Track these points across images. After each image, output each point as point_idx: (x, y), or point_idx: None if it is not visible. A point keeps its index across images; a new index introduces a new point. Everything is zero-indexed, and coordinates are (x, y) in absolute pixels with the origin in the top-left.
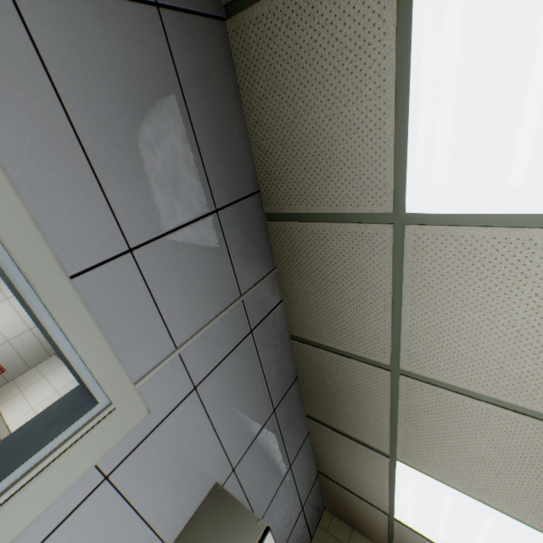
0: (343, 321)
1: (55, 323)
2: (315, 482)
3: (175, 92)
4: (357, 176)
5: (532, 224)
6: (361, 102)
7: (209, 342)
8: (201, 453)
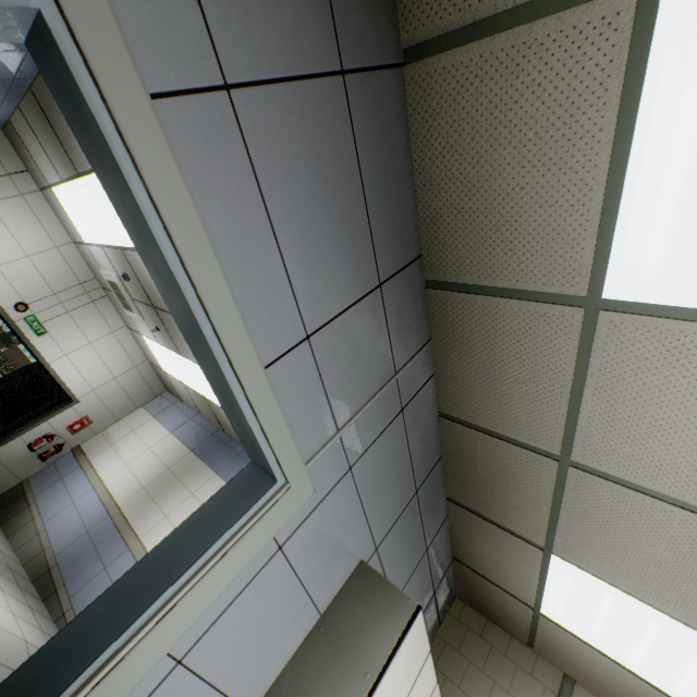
0: (506, 404)
1: (251, 411)
2: (448, 568)
3: (352, 164)
4: (547, 252)
5: None
6: (563, 174)
7: (364, 423)
8: (351, 531)
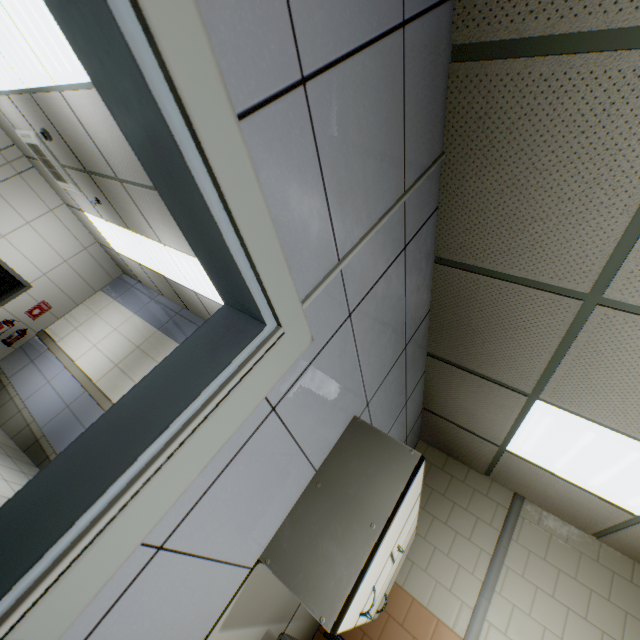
0: (534, 235)
1: (219, 203)
2: (418, 417)
3: None
4: None
5: None
6: None
7: (367, 257)
8: (346, 388)
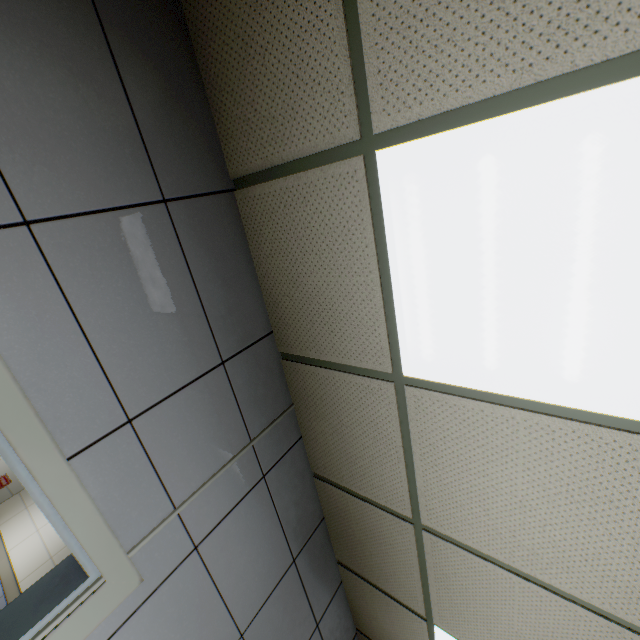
0: (361, 467)
1: (51, 504)
2: None
3: (180, 267)
4: (357, 335)
5: (512, 403)
6: (352, 276)
7: (213, 496)
8: (202, 619)
